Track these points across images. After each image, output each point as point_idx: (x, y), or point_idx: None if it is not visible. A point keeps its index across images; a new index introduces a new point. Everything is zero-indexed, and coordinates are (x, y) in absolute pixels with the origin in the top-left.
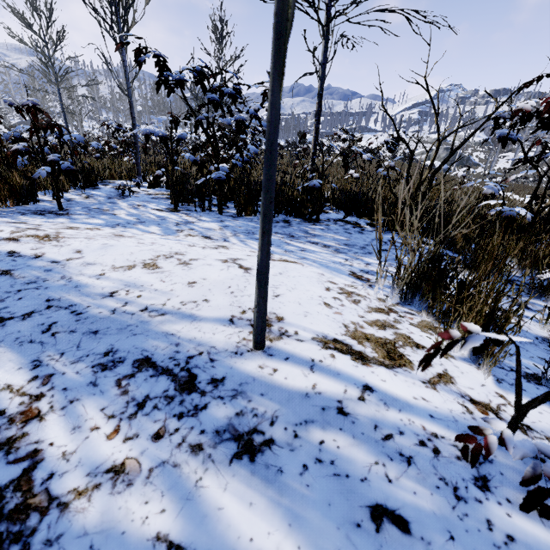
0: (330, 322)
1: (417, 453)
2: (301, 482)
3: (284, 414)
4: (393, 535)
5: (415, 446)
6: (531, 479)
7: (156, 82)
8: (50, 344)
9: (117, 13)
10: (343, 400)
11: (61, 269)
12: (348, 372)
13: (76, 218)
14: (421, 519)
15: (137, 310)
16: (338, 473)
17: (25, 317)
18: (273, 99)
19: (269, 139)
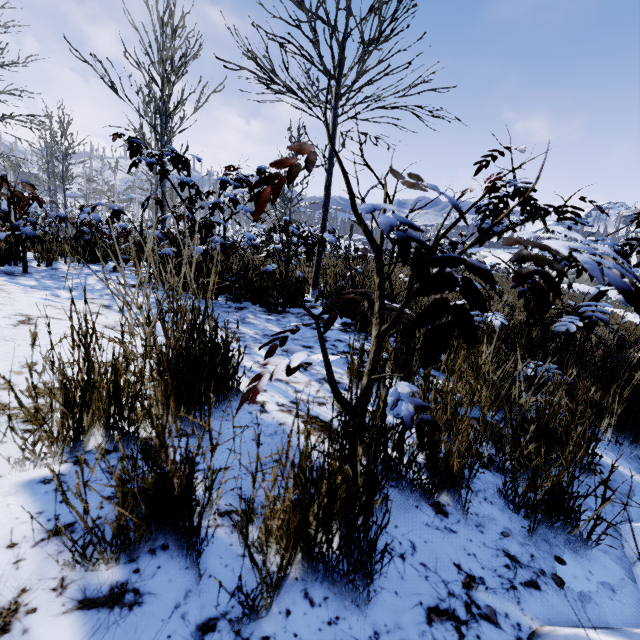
0: None
1: None
2: None
3: None
4: None
5: None
6: None
7: (130, 165)
8: None
9: (161, 119)
10: None
11: None
12: None
13: (17, 279)
14: None
15: None
16: None
17: None
18: None
19: None
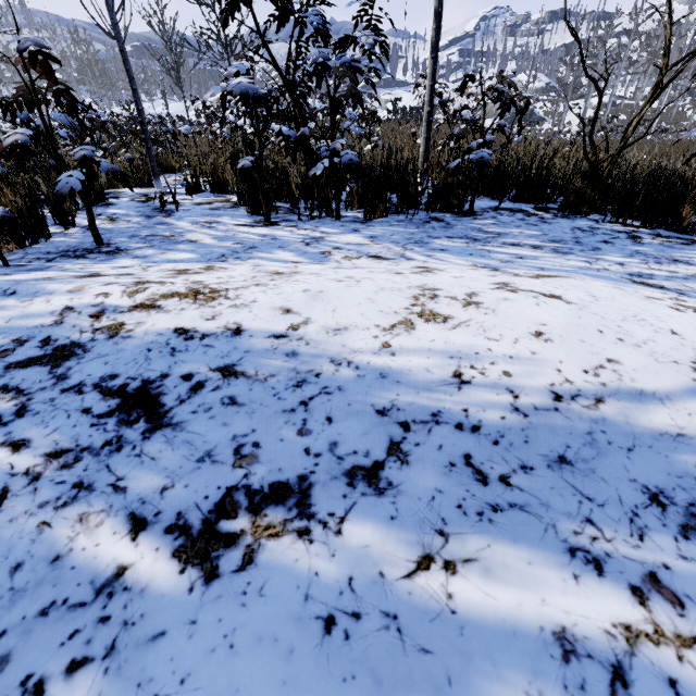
0: None
1: None
2: None
3: None
4: None
5: None
6: None
7: None
8: (534, 505)
9: None
10: None
11: (309, 348)
12: None
13: (145, 255)
14: None
15: (551, 401)
16: None
17: (399, 457)
18: None
19: None
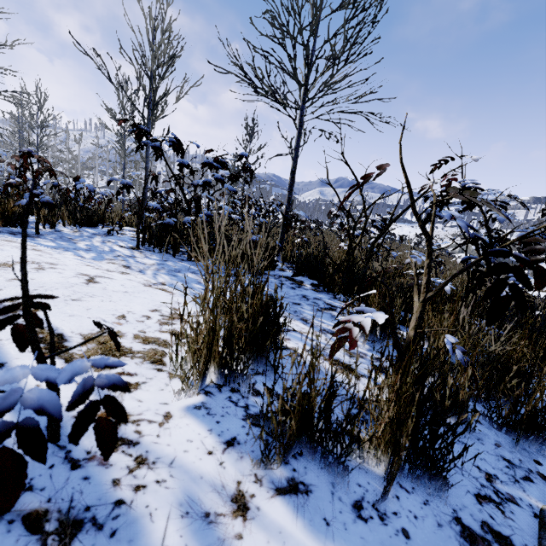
0: (89, 325)
1: None
2: None
3: None
4: None
5: None
6: None
7: (137, 147)
8: None
9: (149, 106)
10: None
11: None
12: (7, 352)
13: (36, 240)
14: None
15: None
16: None
17: None
18: None
19: None
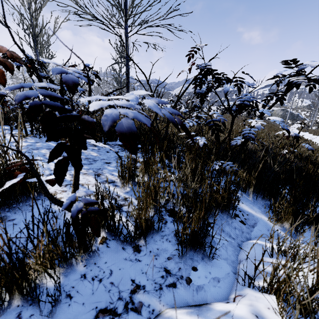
0: None
1: None
2: None
3: None
4: None
5: None
6: None
7: None
8: None
9: (33, 39)
10: None
11: None
12: None
13: None
14: None
15: None
16: None
17: None
18: None
19: None
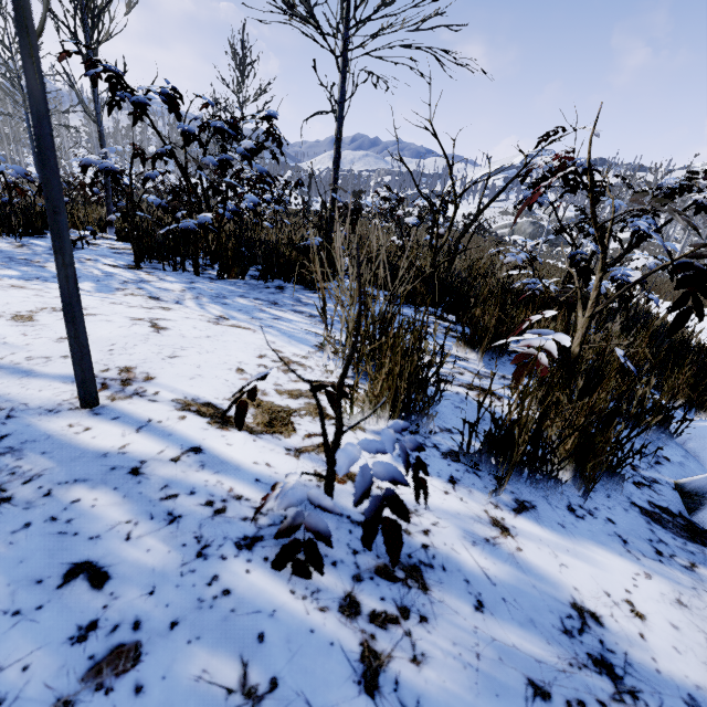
0: (222, 387)
1: (192, 512)
2: (5, 540)
3: (54, 473)
4: (76, 591)
5: (197, 506)
6: (287, 530)
7: (108, 103)
8: None
9: (83, 19)
10: (149, 460)
11: None
12: (186, 434)
13: None
14: (130, 575)
15: None
16: (65, 532)
17: None
18: (28, 84)
19: (35, 133)
